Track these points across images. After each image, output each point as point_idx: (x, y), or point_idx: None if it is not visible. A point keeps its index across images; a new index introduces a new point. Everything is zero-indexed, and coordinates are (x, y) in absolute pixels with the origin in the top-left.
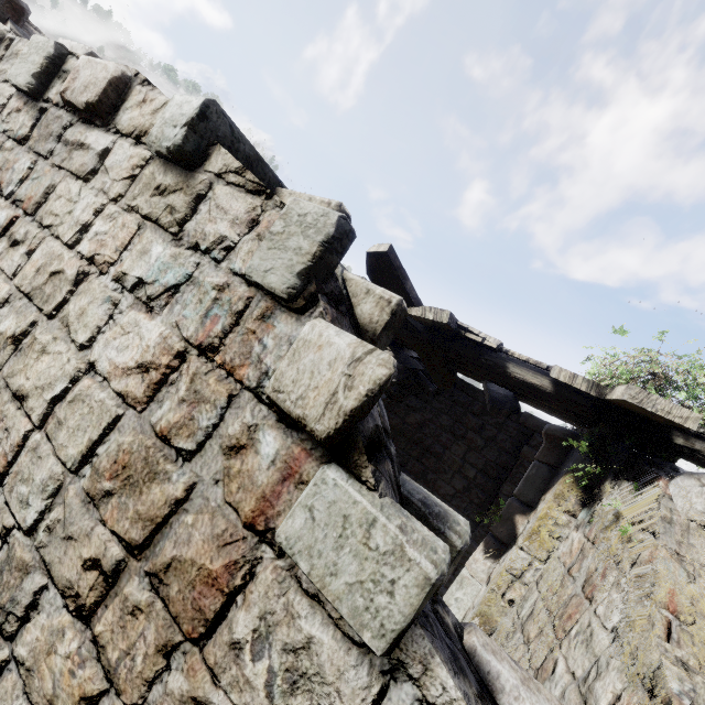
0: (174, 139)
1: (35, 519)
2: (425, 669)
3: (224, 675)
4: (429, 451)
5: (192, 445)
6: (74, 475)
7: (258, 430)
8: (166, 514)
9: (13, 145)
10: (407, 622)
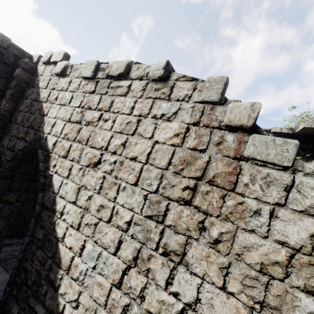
0: (160, 73)
1: (157, 187)
2: (303, 166)
3: (245, 193)
4: None
5: (205, 147)
6: (167, 169)
7: (225, 135)
8: (206, 165)
9: (89, 94)
10: (294, 157)
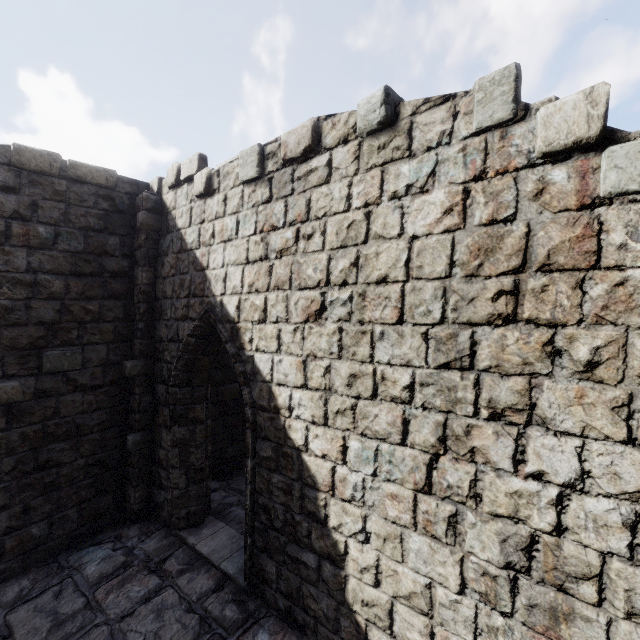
0: (380, 115)
1: (441, 312)
2: None
3: (625, 262)
4: None
5: (511, 211)
6: (450, 276)
7: (546, 175)
8: (525, 242)
9: (265, 206)
10: None
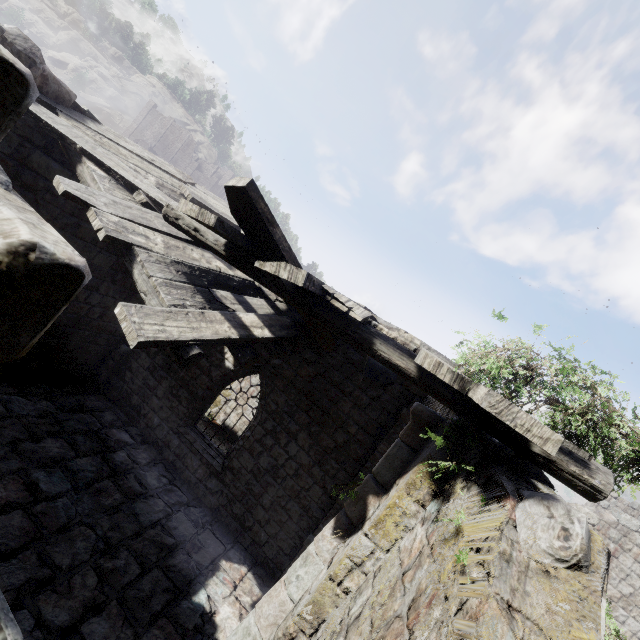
0: None
1: None
2: None
3: None
4: (316, 404)
5: None
6: None
7: None
8: None
9: None
10: None
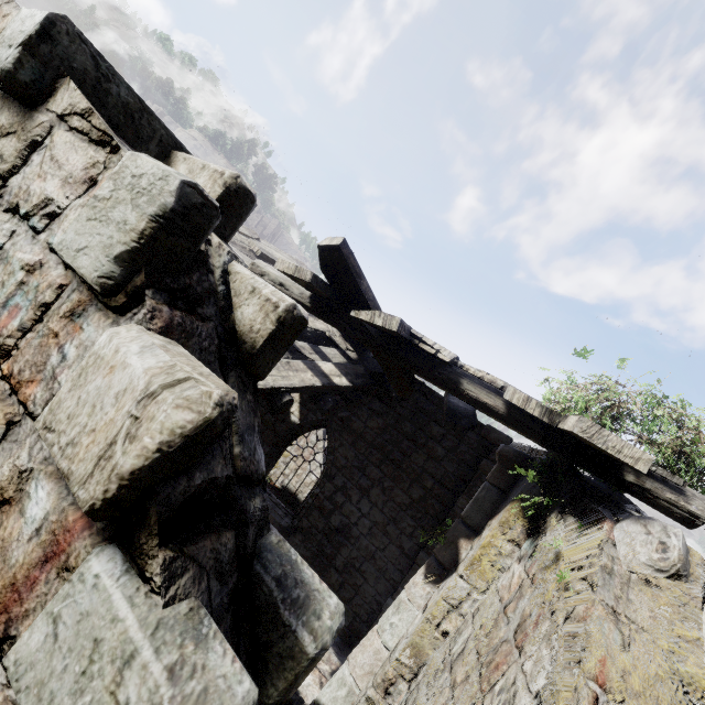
0: (4, 62)
1: None
2: None
3: None
4: (388, 457)
5: None
6: None
7: (29, 479)
8: None
9: None
10: None
